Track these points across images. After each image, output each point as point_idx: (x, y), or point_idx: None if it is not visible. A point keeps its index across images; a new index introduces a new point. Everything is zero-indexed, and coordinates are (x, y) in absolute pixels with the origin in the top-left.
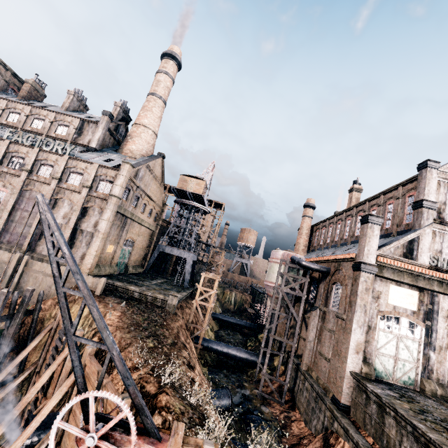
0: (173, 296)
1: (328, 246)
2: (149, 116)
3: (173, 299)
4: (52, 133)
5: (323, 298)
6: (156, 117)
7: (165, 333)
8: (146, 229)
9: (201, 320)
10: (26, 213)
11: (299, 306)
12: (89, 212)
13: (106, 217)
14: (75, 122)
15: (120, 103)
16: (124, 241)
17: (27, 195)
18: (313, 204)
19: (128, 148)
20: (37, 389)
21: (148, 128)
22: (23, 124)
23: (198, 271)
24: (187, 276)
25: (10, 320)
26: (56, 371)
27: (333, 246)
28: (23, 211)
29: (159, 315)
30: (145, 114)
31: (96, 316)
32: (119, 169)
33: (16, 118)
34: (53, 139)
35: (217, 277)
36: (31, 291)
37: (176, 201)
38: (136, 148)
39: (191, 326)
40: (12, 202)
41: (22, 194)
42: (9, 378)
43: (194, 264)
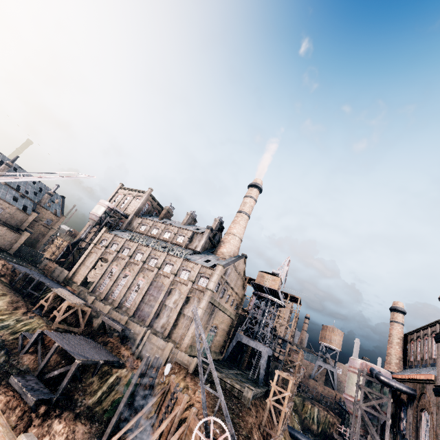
0: (249, 388)
1: (426, 363)
2: (237, 227)
3: (248, 392)
4: (174, 241)
5: (413, 428)
6: (242, 228)
7: (240, 423)
8: (228, 317)
9: (275, 429)
10: (152, 297)
11: (390, 437)
12: (191, 300)
13: (202, 306)
14: (189, 234)
15: (218, 219)
16: (210, 327)
17: (155, 284)
18: (401, 308)
19: (221, 250)
20: (158, 434)
21: (236, 235)
22: (159, 235)
23: (273, 369)
24: (261, 371)
25: (143, 378)
26: (166, 426)
27: (432, 365)
28: (151, 295)
29: (236, 405)
30: (234, 226)
31: (214, 375)
32: (214, 269)
33: (156, 231)
34: (174, 245)
35: (290, 377)
36: (157, 358)
37: (254, 293)
38: (226, 251)
39: (264, 431)
40: (146, 289)
41: (152, 284)
42: (130, 428)
43: (270, 360)
